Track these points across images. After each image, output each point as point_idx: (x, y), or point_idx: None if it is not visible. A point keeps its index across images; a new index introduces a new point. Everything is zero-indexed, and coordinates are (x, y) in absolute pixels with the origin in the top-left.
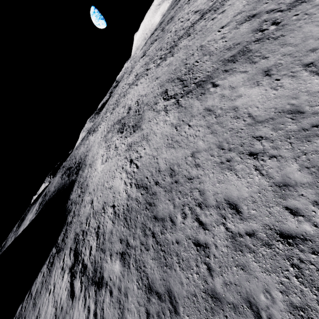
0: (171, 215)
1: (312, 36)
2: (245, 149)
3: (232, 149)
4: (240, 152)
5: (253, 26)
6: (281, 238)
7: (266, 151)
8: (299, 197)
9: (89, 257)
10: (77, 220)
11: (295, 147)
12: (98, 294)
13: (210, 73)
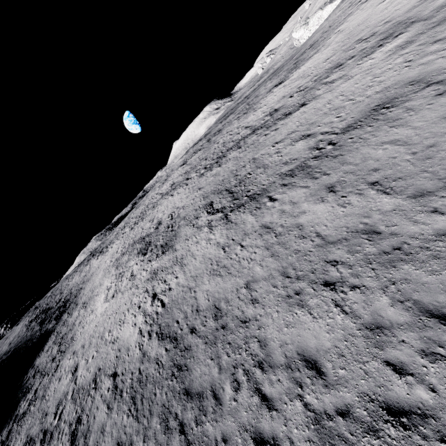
0: (214, 385)
1: (371, 157)
2: (318, 277)
3: (301, 277)
4: (312, 281)
5: (309, 144)
6: (390, 415)
7: (345, 279)
8: (401, 345)
9: None
10: (37, 407)
11: (380, 274)
12: None
13: (266, 186)
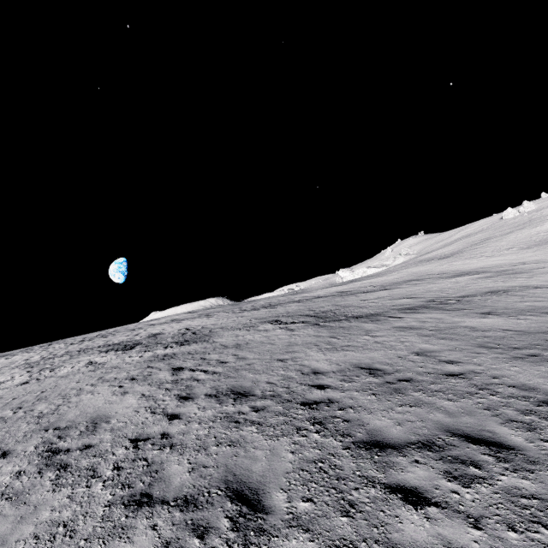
0: (456, 429)
1: (520, 305)
2: None
3: (521, 347)
4: (546, 349)
5: (419, 300)
6: None
7: None
8: None
9: None
10: None
11: None
12: None
13: (375, 313)
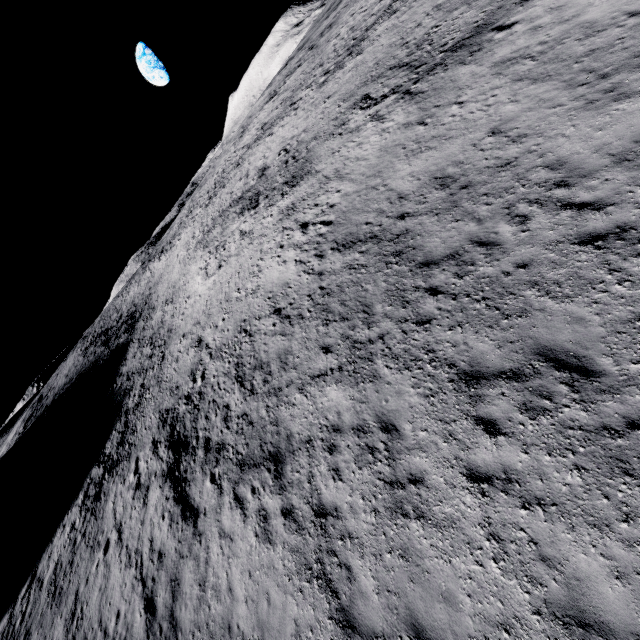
0: (476, 237)
1: None
2: None
3: (612, 73)
4: (638, 65)
5: None
6: None
7: None
8: None
9: (228, 425)
10: (157, 391)
11: None
12: (287, 472)
13: (483, 21)
